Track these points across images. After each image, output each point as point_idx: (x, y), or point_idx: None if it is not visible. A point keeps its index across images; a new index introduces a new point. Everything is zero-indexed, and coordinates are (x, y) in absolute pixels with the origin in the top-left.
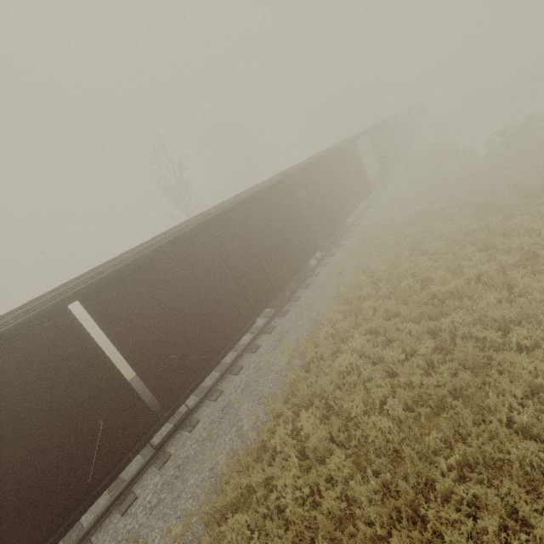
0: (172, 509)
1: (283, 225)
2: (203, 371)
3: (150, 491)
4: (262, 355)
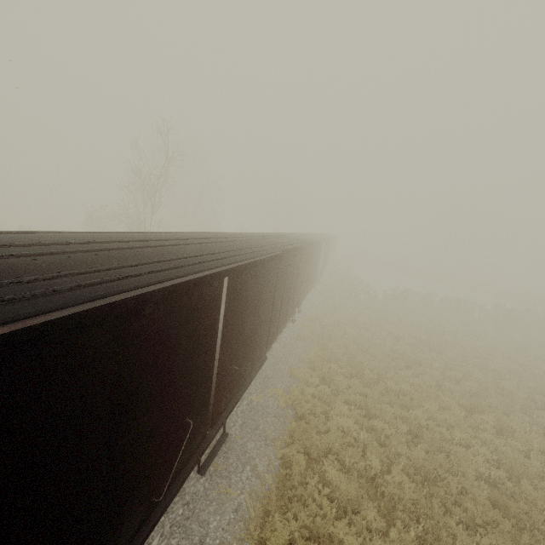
0: None
1: (294, 281)
2: (236, 393)
3: (154, 534)
4: (252, 394)
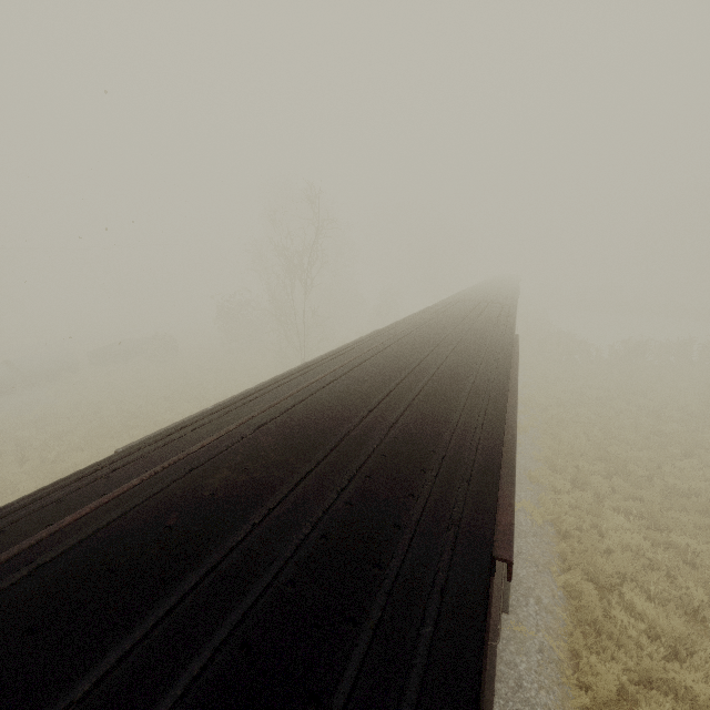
0: (525, 704)
1: None
2: None
3: None
4: None
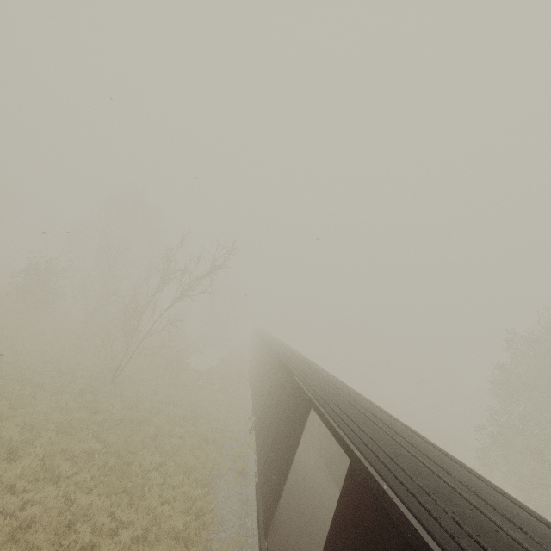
0: None
1: None
2: None
3: None
4: None
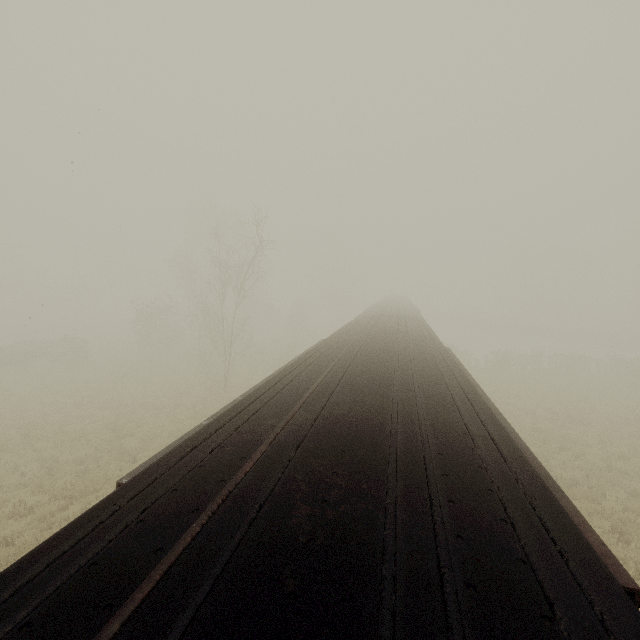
0: None
1: None
2: None
3: None
4: None
